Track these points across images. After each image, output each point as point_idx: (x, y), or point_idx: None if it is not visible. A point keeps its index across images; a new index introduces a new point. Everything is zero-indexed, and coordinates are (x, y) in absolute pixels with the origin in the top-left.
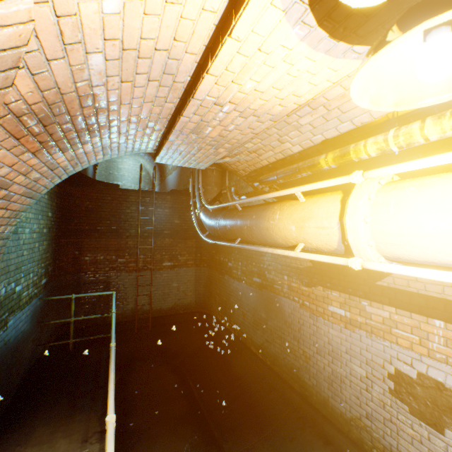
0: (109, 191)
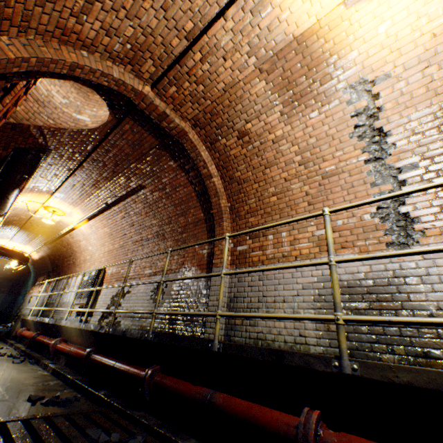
0: None
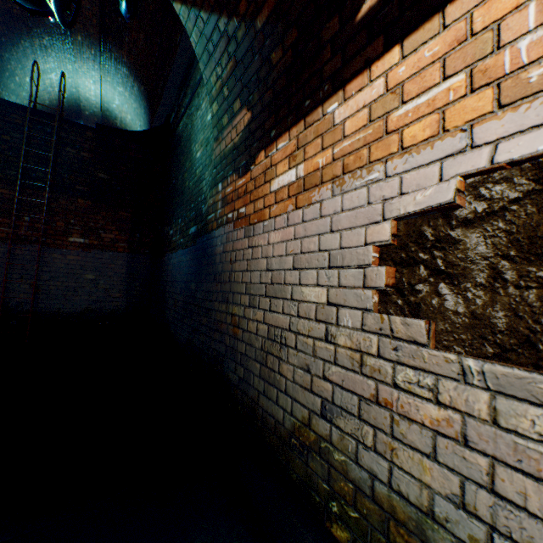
0: None
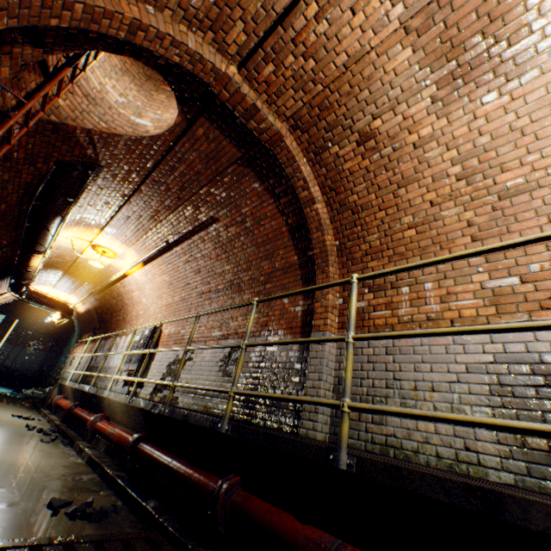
0: (24, 304)
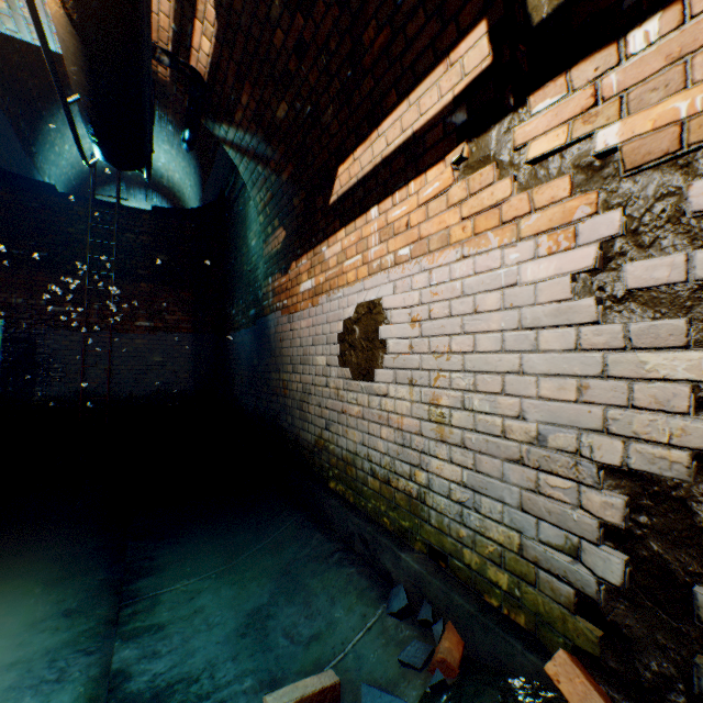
0: (36, 193)
